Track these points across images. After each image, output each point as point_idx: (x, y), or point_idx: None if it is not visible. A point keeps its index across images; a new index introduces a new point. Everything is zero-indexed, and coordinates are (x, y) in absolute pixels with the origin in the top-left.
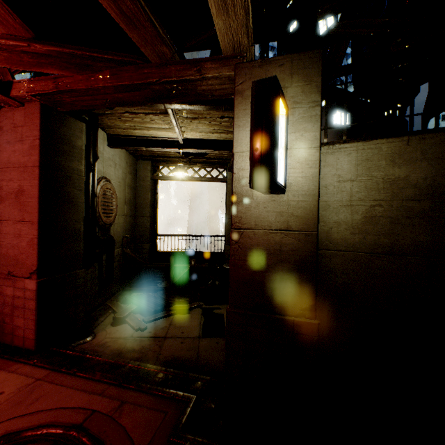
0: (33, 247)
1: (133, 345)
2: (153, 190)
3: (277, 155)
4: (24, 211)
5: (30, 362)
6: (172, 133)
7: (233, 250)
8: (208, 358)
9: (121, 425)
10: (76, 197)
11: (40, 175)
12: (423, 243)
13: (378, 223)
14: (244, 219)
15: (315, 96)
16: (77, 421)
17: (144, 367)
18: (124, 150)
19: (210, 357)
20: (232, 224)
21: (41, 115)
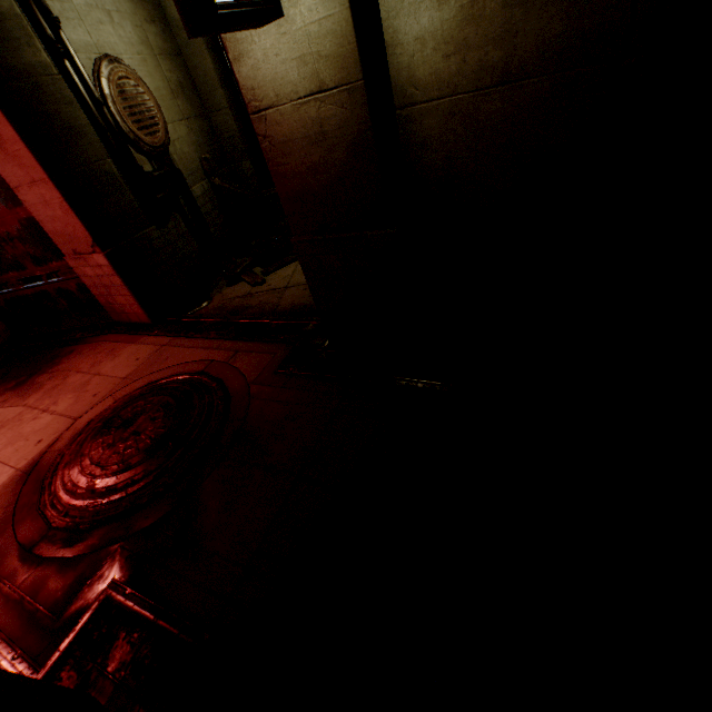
0: (71, 215)
1: (250, 303)
2: (212, 44)
3: None
4: (24, 167)
5: (153, 334)
6: None
7: (267, 153)
8: None
9: (235, 367)
10: (73, 120)
11: None
12: (556, 39)
13: (484, 16)
14: (258, 91)
15: None
16: (200, 370)
17: (256, 321)
18: None
19: None
20: (247, 107)
21: None
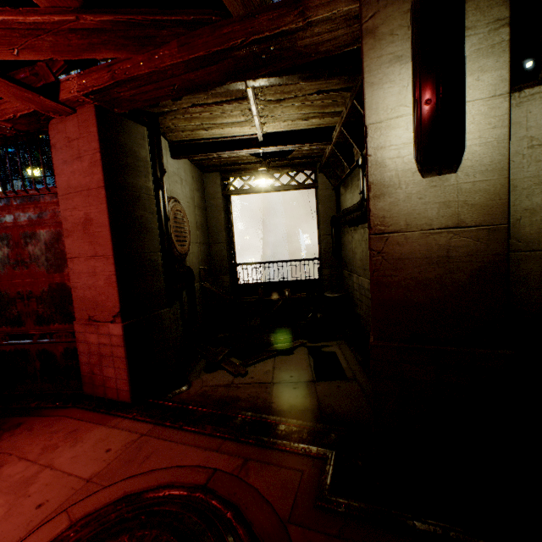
0: (112, 286)
1: (237, 394)
2: (225, 209)
3: (464, 104)
4: (95, 243)
5: (129, 416)
6: (248, 127)
7: (375, 264)
8: (333, 405)
9: (251, 486)
10: (149, 222)
11: (107, 198)
12: None
13: None
14: (388, 219)
15: (499, 12)
16: (199, 481)
17: (259, 418)
18: (188, 161)
19: (334, 404)
20: (371, 229)
21: (97, 120)
